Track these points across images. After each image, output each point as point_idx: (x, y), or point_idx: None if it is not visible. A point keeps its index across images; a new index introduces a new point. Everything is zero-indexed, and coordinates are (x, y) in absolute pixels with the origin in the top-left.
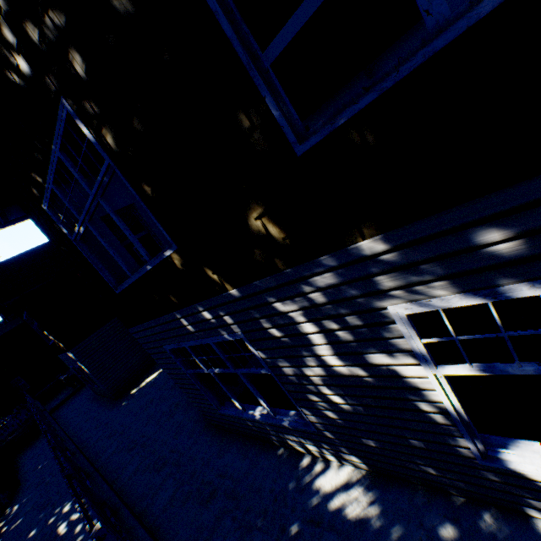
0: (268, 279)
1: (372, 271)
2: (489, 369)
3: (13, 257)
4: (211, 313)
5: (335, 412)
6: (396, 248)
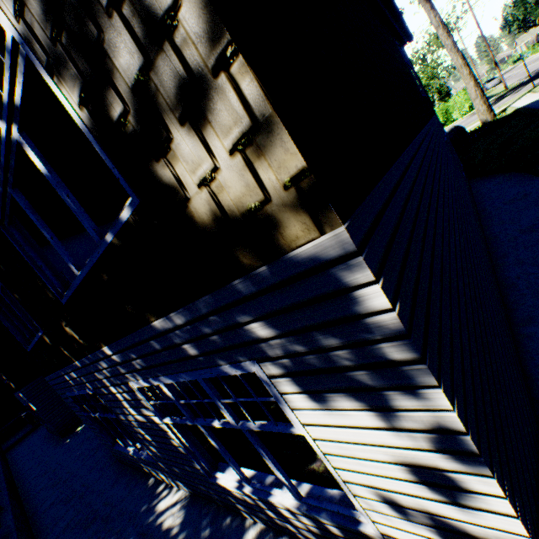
0: (86, 358)
1: (115, 363)
2: (174, 420)
3: None
4: (76, 373)
5: (154, 447)
6: (115, 354)
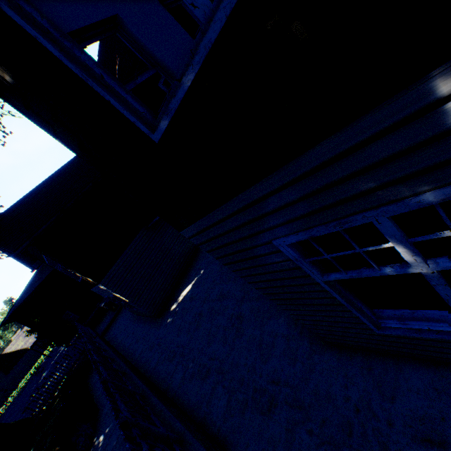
0: None
1: None
2: None
3: (12, 206)
4: None
5: None
6: None
